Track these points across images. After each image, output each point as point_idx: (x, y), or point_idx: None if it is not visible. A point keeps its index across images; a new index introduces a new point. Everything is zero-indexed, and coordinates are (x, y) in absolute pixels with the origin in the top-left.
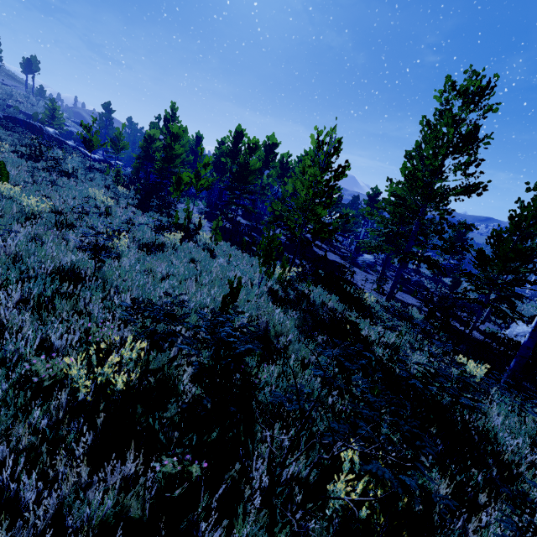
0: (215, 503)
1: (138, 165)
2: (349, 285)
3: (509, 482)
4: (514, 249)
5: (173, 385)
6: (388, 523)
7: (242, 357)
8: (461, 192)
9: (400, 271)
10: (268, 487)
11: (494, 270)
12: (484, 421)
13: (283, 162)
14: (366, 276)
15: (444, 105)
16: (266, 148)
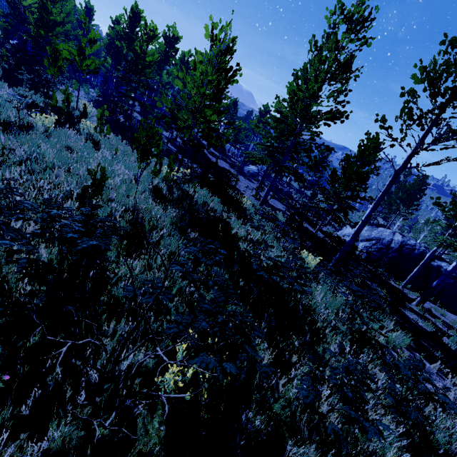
0: (24, 411)
1: (5, 26)
2: (233, 190)
3: (316, 343)
4: (356, 172)
5: (2, 283)
6: (208, 403)
7: (102, 251)
8: (329, 118)
9: (274, 181)
10: (98, 382)
11: (340, 187)
12: (310, 299)
13: (184, 61)
14: (249, 184)
15: (332, 28)
16: (166, 39)
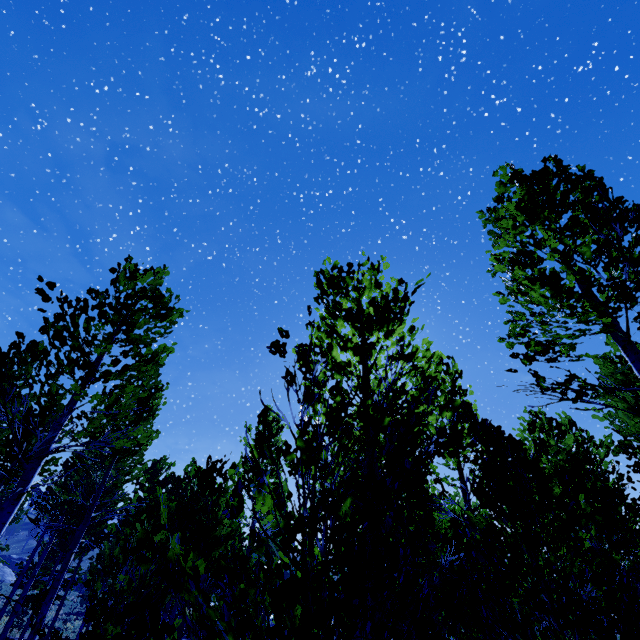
0: None
1: None
2: None
3: None
4: None
5: None
6: None
7: None
8: None
9: None
10: None
11: None
12: None
13: None
14: None
15: None
16: None
